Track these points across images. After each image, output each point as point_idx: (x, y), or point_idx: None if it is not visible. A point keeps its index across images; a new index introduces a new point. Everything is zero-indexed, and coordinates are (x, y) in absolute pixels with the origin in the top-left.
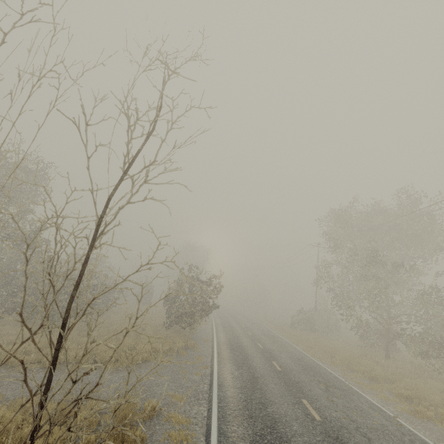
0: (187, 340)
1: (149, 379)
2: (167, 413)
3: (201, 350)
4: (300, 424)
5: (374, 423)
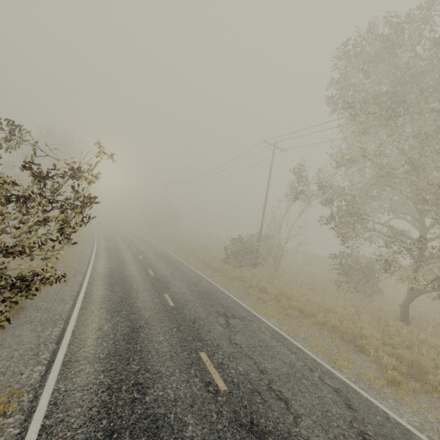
0: None
1: None
2: None
3: None
4: None
5: None
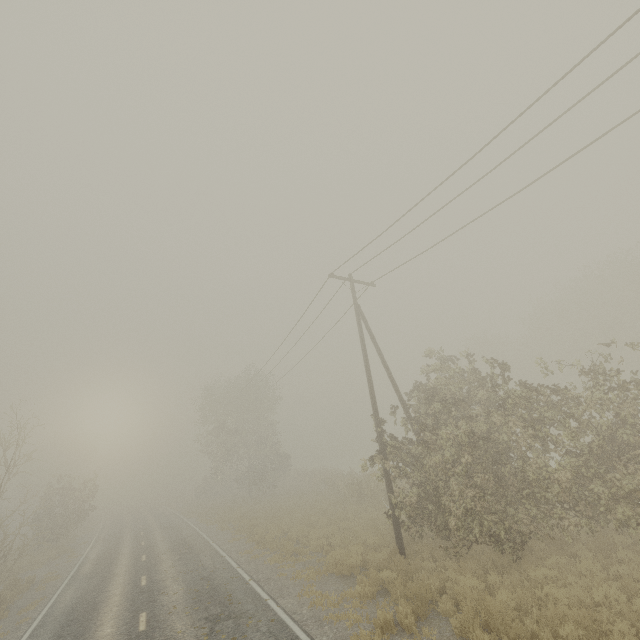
0: (61, 548)
1: (24, 578)
2: (43, 579)
3: (76, 551)
4: (129, 550)
5: (177, 535)
